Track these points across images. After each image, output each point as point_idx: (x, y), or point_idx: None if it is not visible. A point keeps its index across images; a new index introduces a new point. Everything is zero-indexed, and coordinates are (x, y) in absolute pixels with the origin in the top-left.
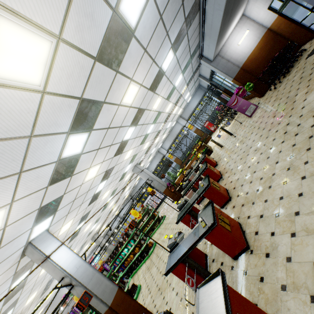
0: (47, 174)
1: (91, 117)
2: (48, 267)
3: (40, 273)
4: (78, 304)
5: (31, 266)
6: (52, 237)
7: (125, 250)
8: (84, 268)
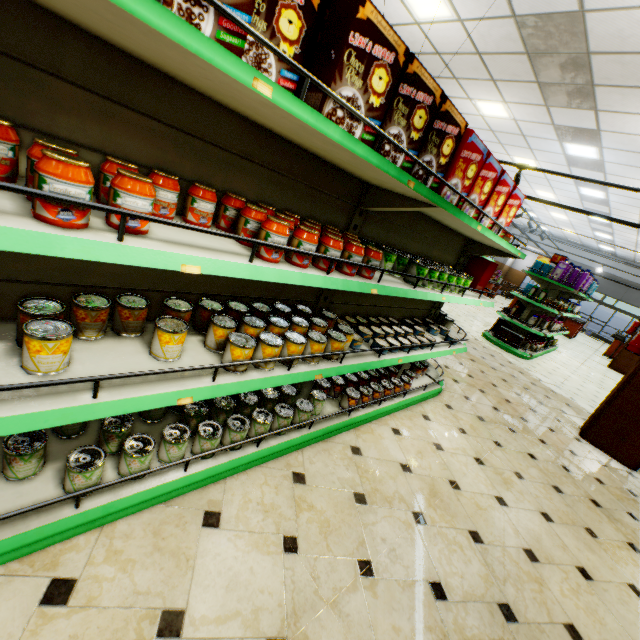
0: None
1: None
2: None
3: None
4: None
5: None
6: None
7: None
8: None
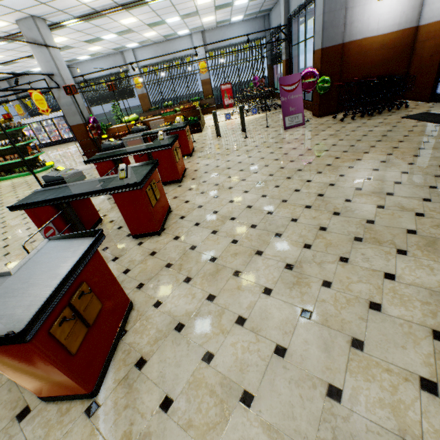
0: None
1: None
2: None
3: None
4: None
5: None
6: None
7: None
8: None
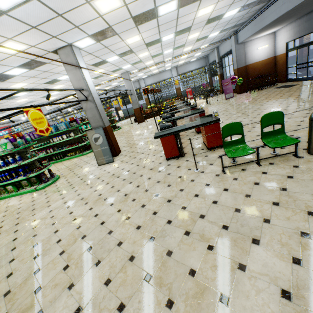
0: (144, 9)
1: (190, 0)
2: (75, 75)
3: (13, 85)
4: (146, 89)
5: (32, 68)
6: (82, 58)
7: (84, 126)
8: (97, 96)
